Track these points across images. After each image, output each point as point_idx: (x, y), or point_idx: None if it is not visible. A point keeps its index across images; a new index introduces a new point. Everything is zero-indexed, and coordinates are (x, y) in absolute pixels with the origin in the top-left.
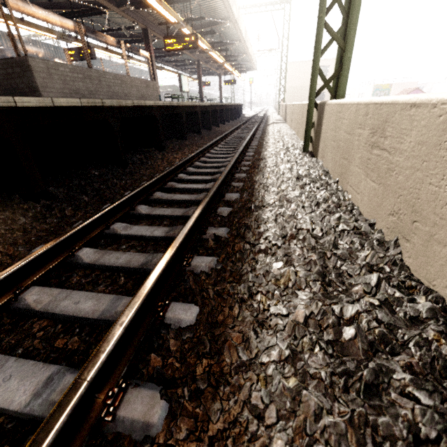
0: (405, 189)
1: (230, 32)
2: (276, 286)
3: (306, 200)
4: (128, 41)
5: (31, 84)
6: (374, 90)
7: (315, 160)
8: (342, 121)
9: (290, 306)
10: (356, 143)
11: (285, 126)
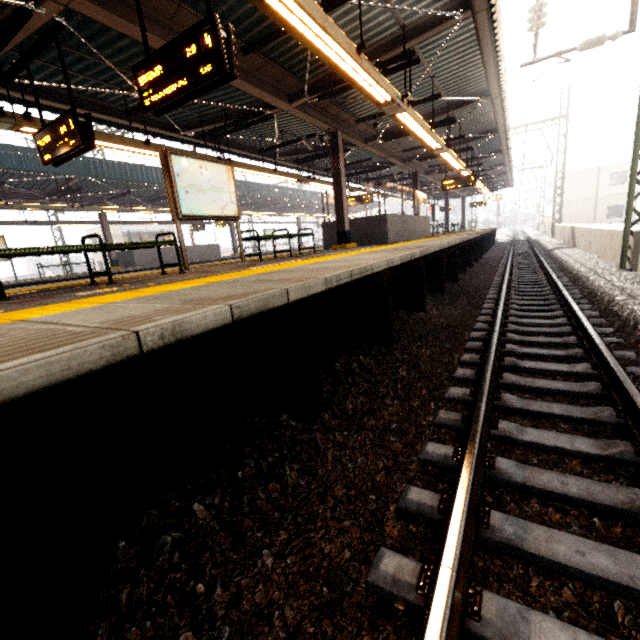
0: None
1: (493, 159)
2: (634, 303)
3: (637, 286)
4: (387, 182)
5: (383, 230)
6: None
7: (635, 272)
8: None
9: None
10: None
11: (578, 251)
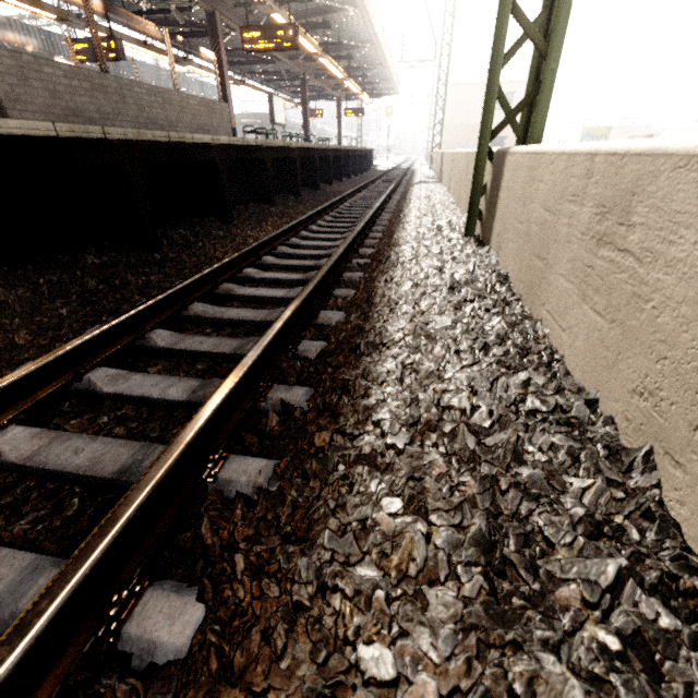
0: (677, 347)
1: (355, 27)
2: (381, 571)
3: (465, 336)
4: (183, 33)
5: None
6: (583, 136)
7: (485, 252)
8: (537, 186)
9: (403, 652)
10: (564, 231)
11: (439, 189)
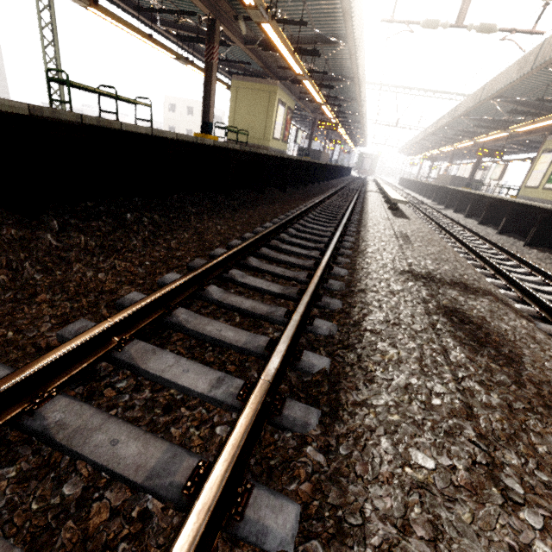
0: None
1: None
2: None
3: None
4: (428, 149)
5: (479, 186)
6: None
7: None
8: None
9: None
10: None
11: None
